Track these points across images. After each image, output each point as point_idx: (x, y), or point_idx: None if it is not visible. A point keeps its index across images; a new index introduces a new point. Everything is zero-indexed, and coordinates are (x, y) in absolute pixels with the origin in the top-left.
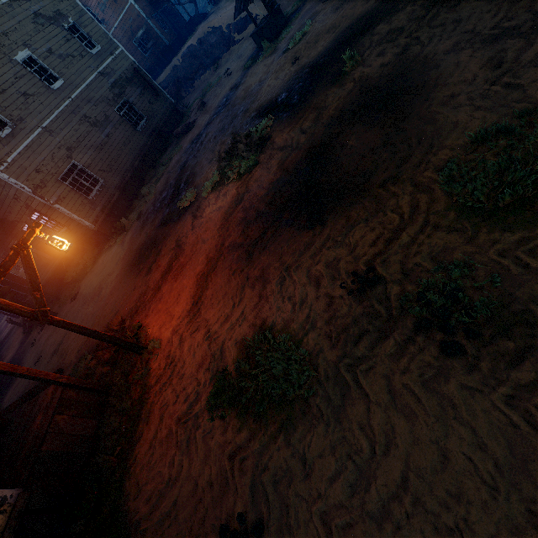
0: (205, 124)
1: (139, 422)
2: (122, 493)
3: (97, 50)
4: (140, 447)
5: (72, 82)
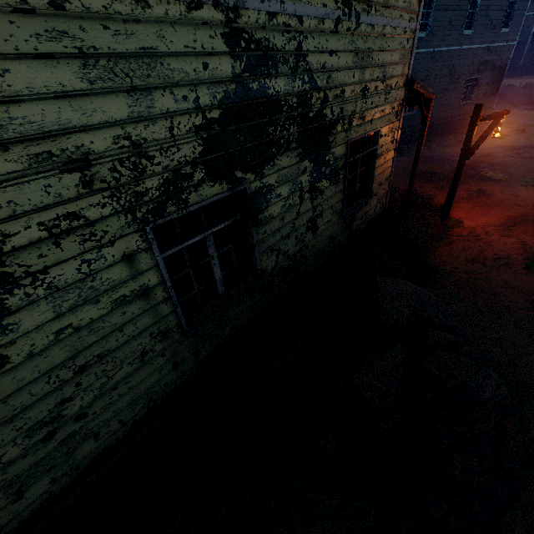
0: (523, 145)
1: (439, 241)
2: (425, 256)
3: (505, 31)
4: (442, 250)
5: (472, 38)
